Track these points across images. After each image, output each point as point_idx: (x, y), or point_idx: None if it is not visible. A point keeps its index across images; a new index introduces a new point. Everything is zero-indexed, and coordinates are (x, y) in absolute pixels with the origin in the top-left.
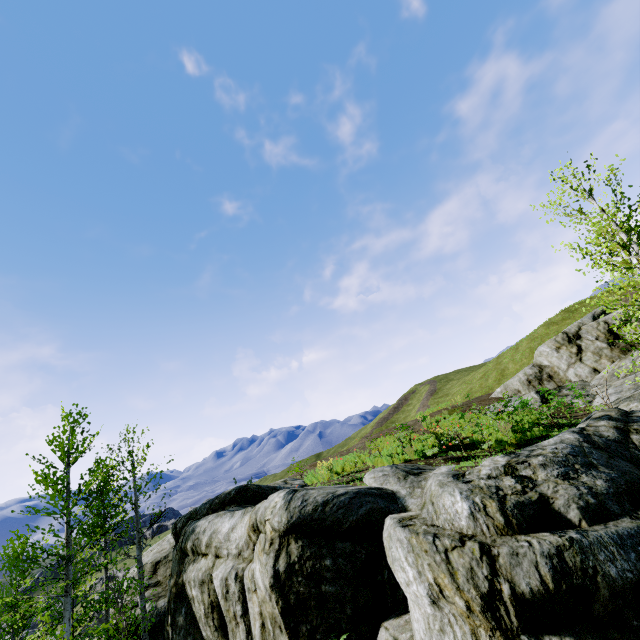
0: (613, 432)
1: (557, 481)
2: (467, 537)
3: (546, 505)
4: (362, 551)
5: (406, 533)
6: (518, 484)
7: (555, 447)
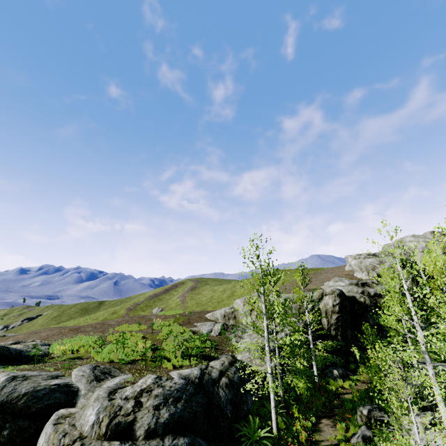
0: (217, 374)
1: (150, 410)
2: (81, 438)
3: (132, 425)
4: (34, 427)
5: (52, 430)
6: (132, 408)
7: (176, 382)
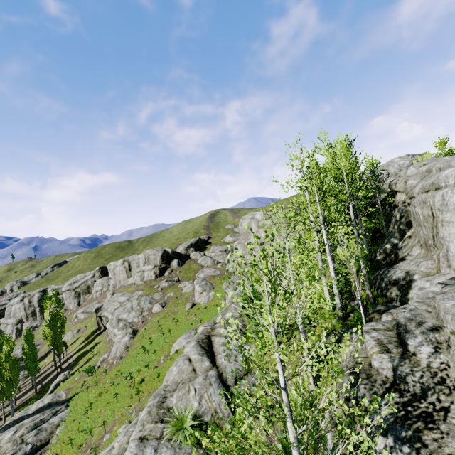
0: None
1: None
2: None
3: None
4: None
5: None
6: None
7: None
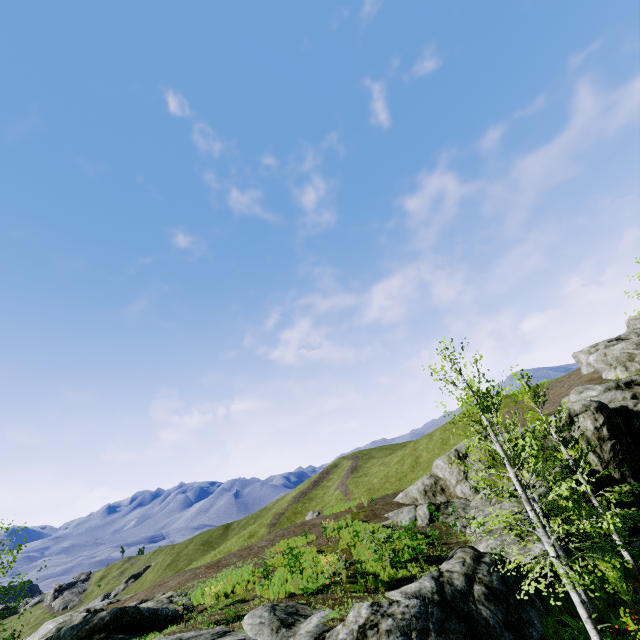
0: (462, 580)
1: None
2: None
3: None
4: None
5: None
6: None
7: (407, 604)
